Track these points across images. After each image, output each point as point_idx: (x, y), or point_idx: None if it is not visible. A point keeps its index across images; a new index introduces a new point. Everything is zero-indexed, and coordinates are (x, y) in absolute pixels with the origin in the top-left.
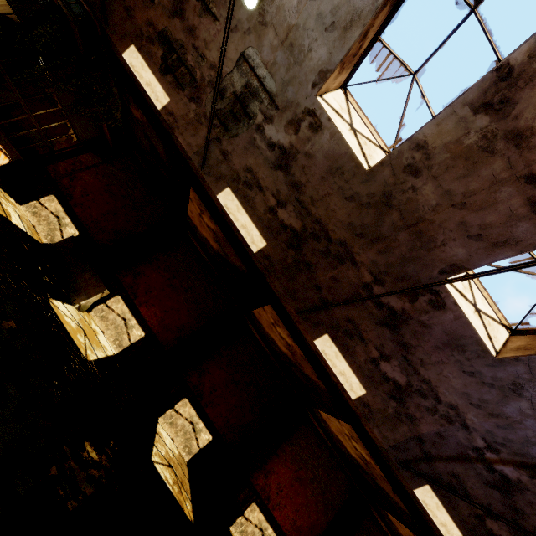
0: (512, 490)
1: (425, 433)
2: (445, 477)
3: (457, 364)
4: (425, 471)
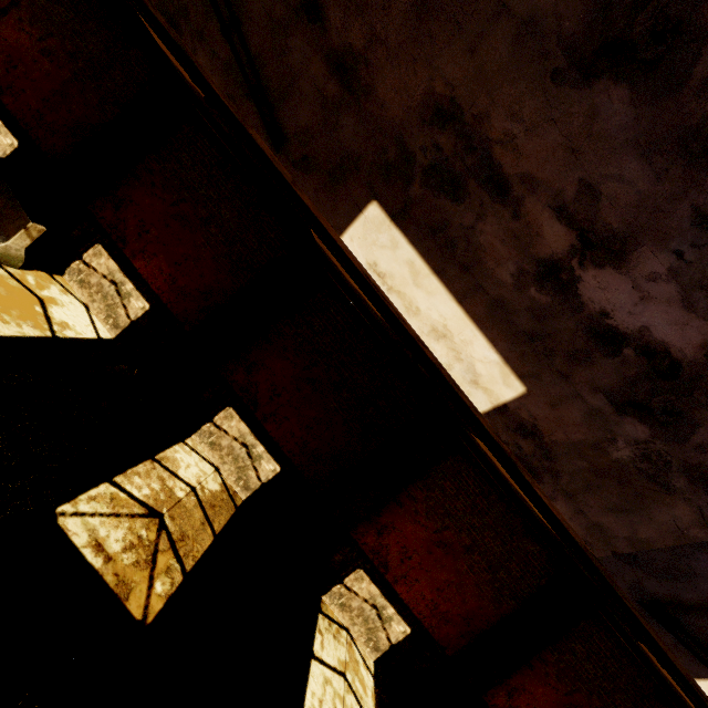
0: None
1: None
2: None
3: None
4: None
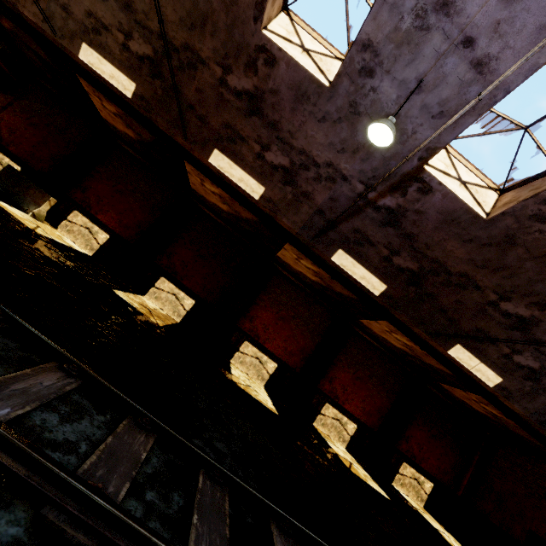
0: (398, 218)
1: (322, 203)
2: (350, 237)
3: (312, 117)
4: (334, 239)
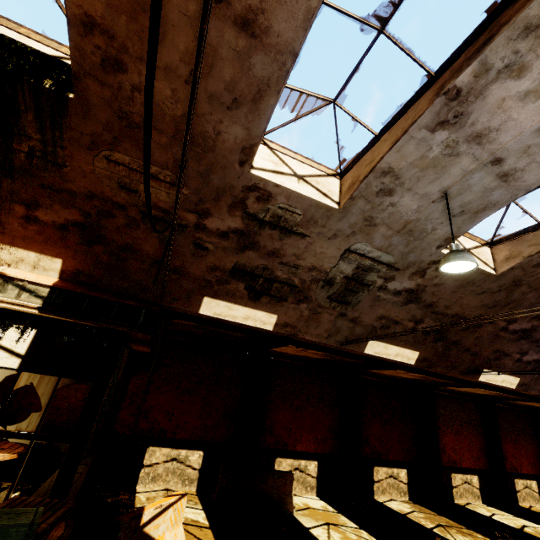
0: None
1: None
2: None
3: None
4: None
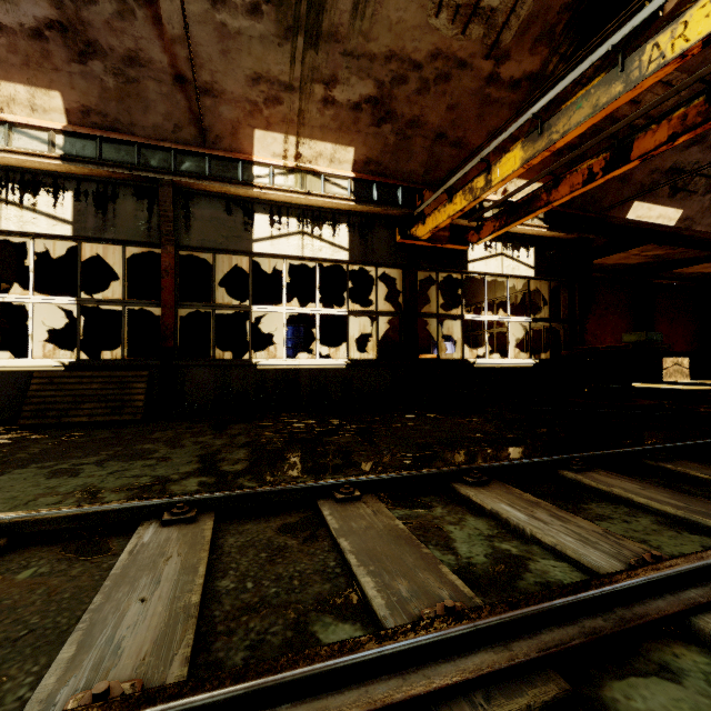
0: None
1: None
2: None
3: None
4: None
